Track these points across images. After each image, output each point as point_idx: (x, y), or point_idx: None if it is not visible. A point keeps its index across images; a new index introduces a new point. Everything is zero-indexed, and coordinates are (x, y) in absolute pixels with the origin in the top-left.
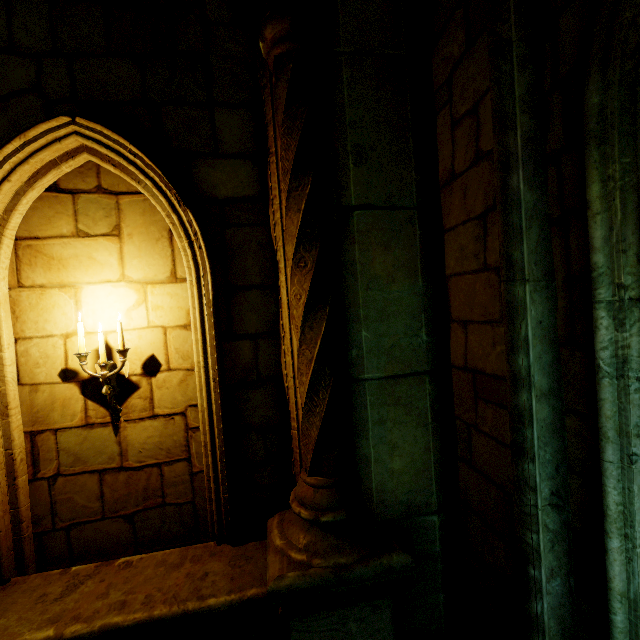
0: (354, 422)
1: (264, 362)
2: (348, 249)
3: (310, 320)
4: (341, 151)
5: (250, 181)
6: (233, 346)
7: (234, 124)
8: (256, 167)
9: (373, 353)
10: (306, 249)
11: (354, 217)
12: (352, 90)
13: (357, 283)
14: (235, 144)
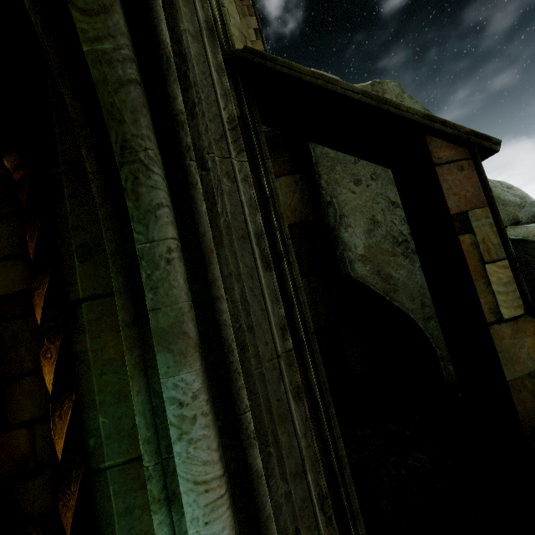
0: (97, 518)
1: (41, 447)
2: (79, 339)
3: (59, 409)
4: (66, 253)
5: (21, 277)
6: (8, 437)
7: (4, 232)
8: (27, 264)
9: (113, 438)
10: (51, 341)
11: (83, 308)
12: (74, 200)
13: (90, 370)
14: (6, 248)
